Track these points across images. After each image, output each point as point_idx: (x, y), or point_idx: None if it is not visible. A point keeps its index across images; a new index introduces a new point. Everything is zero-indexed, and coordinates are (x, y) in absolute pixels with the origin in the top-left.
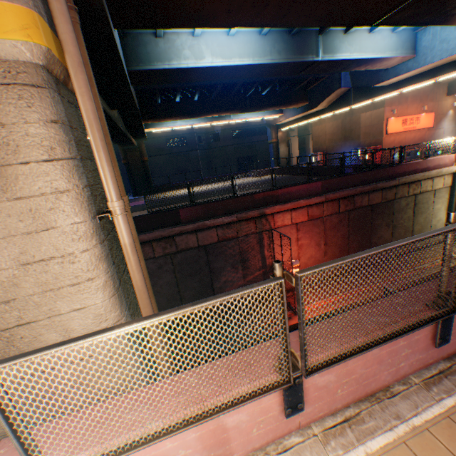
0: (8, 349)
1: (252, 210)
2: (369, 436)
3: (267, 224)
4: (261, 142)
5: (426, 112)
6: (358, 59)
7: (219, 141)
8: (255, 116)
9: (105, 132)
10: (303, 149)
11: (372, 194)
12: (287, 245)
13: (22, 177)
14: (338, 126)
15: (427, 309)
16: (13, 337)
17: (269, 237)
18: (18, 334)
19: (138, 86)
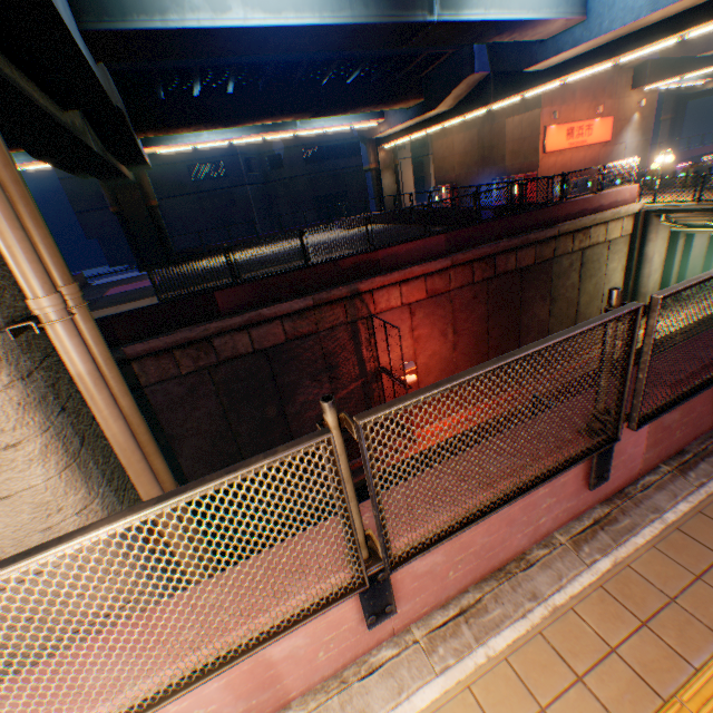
0: None
1: (338, 287)
2: (493, 631)
3: (364, 309)
4: (353, 170)
5: (602, 116)
6: (499, 21)
7: (282, 169)
8: (339, 123)
9: (2, 159)
10: (422, 181)
11: (521, 252)
12: (397, 339)
13: None
14: (472, 140)
15: (575, 442)
16: None
17: (369, 329)
18: None
19: (115, 64)
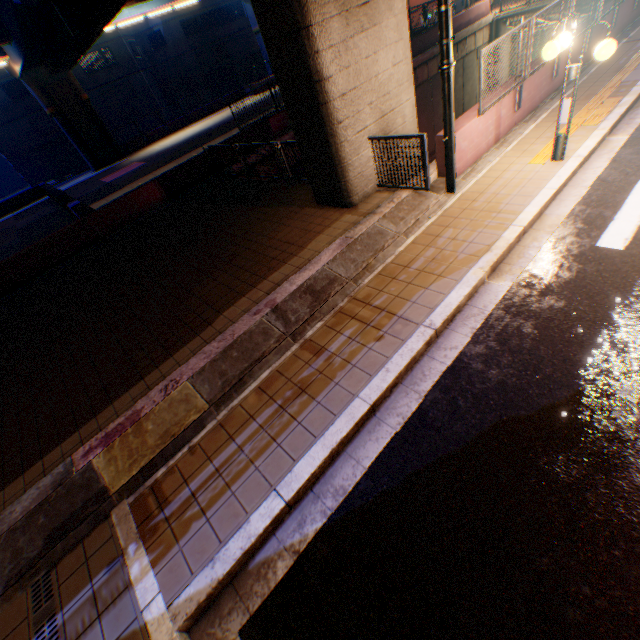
0: (386, 130)
1: None
2: (539, 117)
3: None
4: (231, 38)
5: None
6: None
7: (165, 48)
8: None
9: None
10: None
11: (430, 65)
12: None
13: (396, 0)
14: None
15: None
16: (388, 121)
17: None
18: (389, 119)
19: None
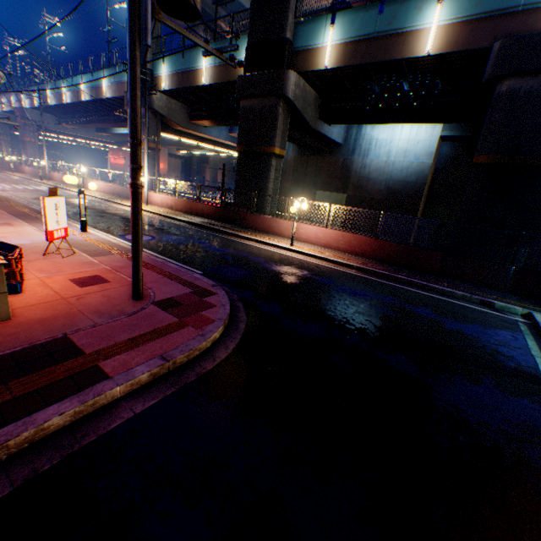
0: None
1: None
2: None
3: None
4: None
5: (124, 156)
6: None
7: None
8: None
9: None
10: None
11: None
12: None
13: None
14: None
15: None
16: None
17: None
18: None
19: None
